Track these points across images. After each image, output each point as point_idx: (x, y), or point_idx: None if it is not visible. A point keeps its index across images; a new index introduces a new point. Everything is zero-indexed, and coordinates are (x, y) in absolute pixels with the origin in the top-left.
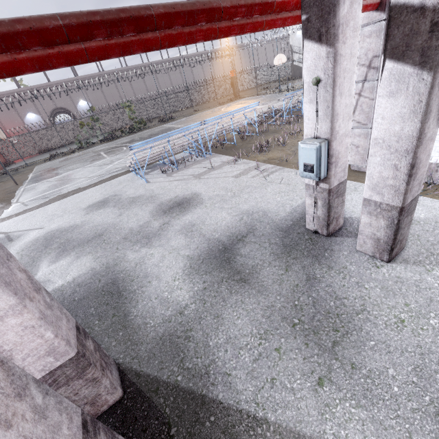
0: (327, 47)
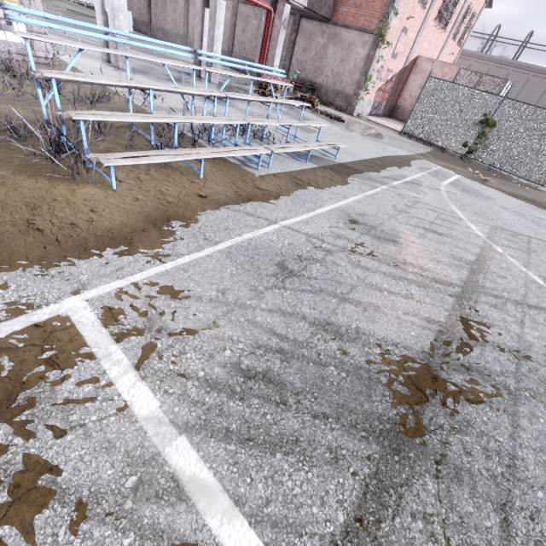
0: None
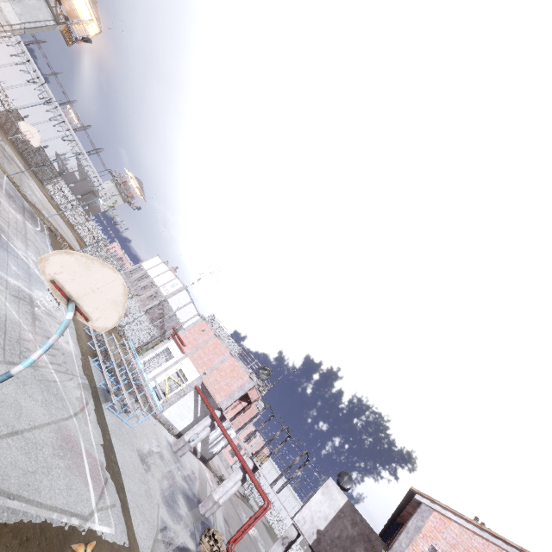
0: (211, 424)
